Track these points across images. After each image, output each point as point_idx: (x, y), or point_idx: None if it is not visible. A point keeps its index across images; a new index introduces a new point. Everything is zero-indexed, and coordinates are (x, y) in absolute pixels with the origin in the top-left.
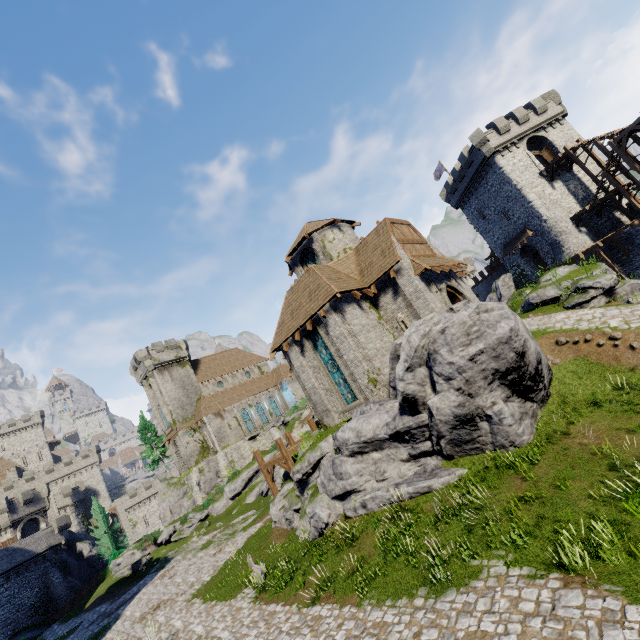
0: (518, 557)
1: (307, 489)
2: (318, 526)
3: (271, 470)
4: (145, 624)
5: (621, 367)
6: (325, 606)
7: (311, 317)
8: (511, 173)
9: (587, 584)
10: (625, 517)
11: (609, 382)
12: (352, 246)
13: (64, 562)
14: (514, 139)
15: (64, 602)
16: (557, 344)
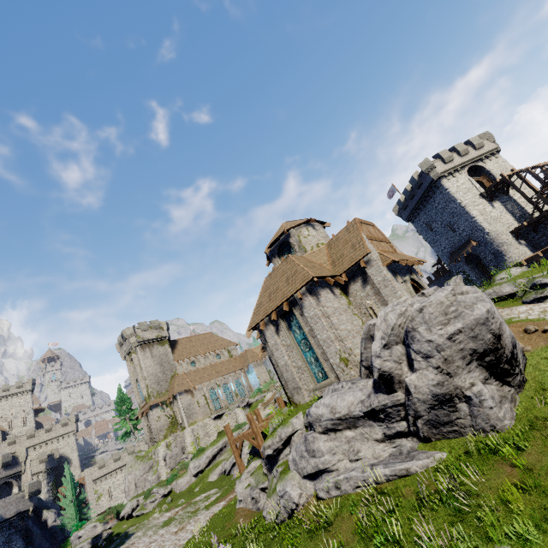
0: None
1: (277, 466)
2: (288, 506)
3: (240, 445)
4: None
5: None
6: None
7: (288, 299)
8: (455, 193)
9: None
10: None
11: None
12: (324, 242)
13: (28, 530)
14: (457, 167)
15: None
16: (526, 332)
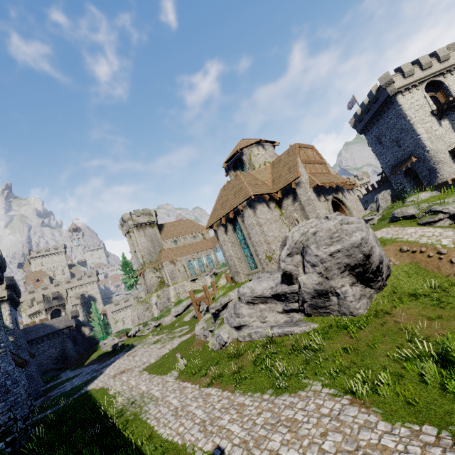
0: (331, 383)
1: (218, 319)
2: (220, 343)
3: (198, 304)
4: (115, 379)
5: (440, 274)
6: (214, 389)
7: (233, 209)
8: (407, 110)
9: (363, 405)
10: (403, 372)
11: (429, 283)
12: (270, 160)
13: (74, 337)
14: (415, 82)
15: (73, 359)
16: (400, 251)
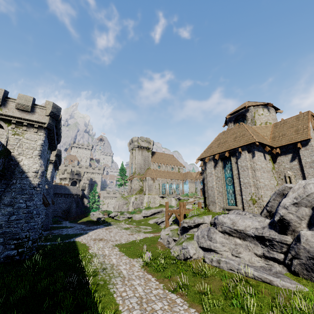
0: None
1: (186, 234)
2: (185, 255)
3: (170, 214)
4: (95, 243)
5: None
6: (179, 298)
7: (231, 149)
8: None
9: None
10: None
11: None
12: (272, 122)
13: (78, 202)
14: None
15: (72, 216)
16: None
